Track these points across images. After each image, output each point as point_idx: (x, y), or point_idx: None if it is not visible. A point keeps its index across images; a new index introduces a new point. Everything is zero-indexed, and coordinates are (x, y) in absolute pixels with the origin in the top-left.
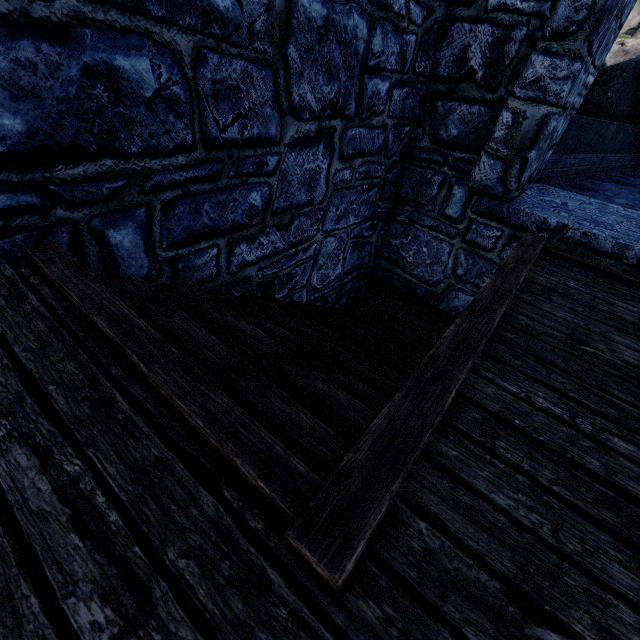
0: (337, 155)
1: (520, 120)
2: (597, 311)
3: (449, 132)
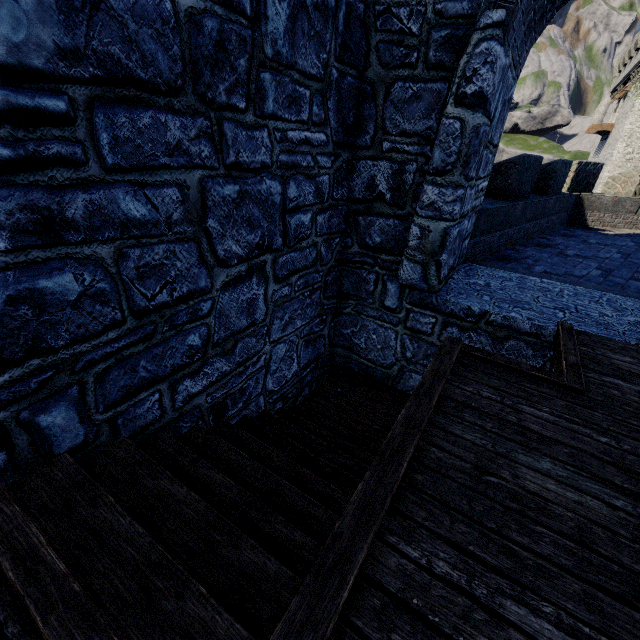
0: (272, 280)
1: (426, 233)
2: (505, 424)
3: (373, 239)
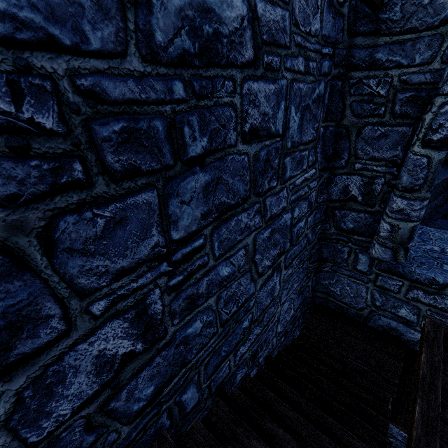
0: (283, 269)
1: (396, 229)
2: None
3: (347, 225)
